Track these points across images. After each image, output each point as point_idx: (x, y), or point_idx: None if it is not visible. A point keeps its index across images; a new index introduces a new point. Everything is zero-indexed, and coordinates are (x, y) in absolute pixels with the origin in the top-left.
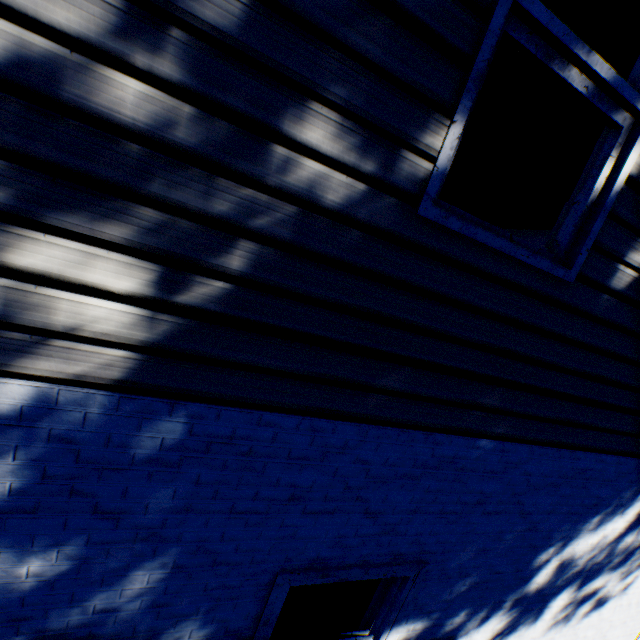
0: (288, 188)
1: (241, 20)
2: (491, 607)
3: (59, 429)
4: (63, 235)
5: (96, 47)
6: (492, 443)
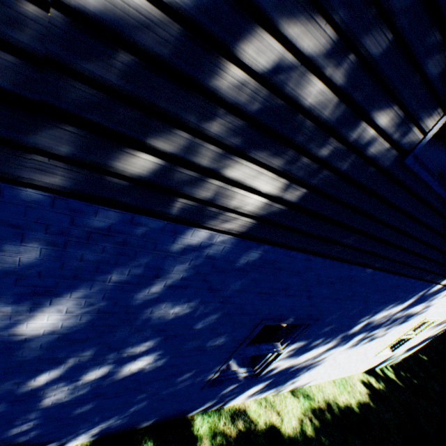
0: (356, 144)
1: (383, 51)
2: (332, 338)
3: (211, 253)
4: (253, 162)
5: (312, 62)
6: (371, 271)
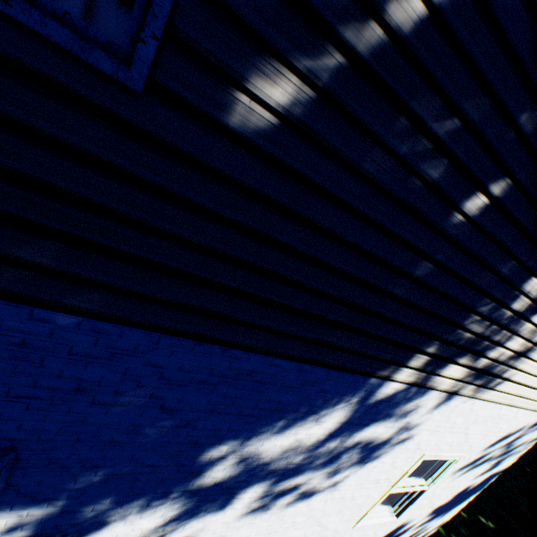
0: None
1: None
2: (153, 497)
3: None
4: None
5: None
6: (72, 319)
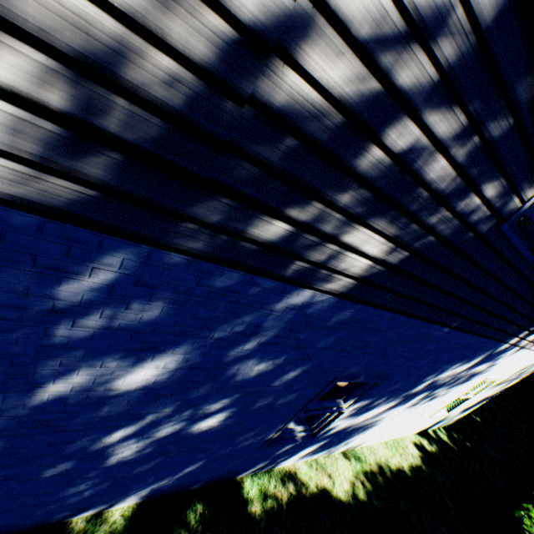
0: (462, 213)
1: (503, 133)
2: (395, 397)
3: (308, 311)
4: (369, 229)
5: (442, 144)
6: (447, 329)
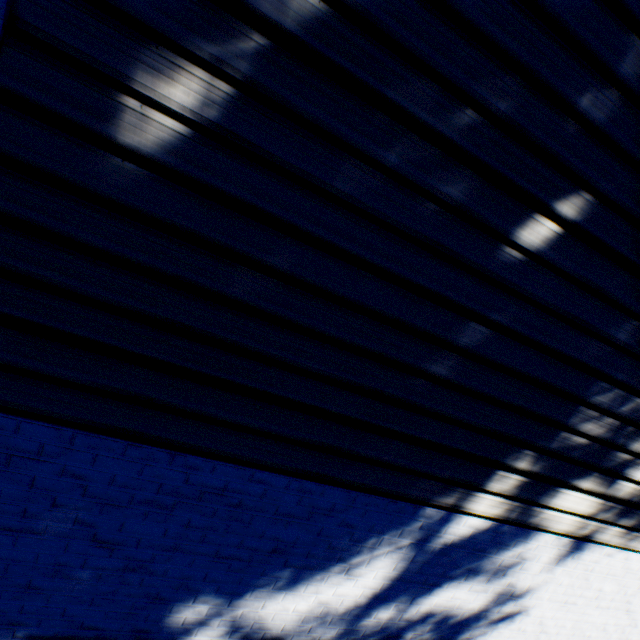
0: None
1: None
2: None
3: None
4: None
5: None
6: None
